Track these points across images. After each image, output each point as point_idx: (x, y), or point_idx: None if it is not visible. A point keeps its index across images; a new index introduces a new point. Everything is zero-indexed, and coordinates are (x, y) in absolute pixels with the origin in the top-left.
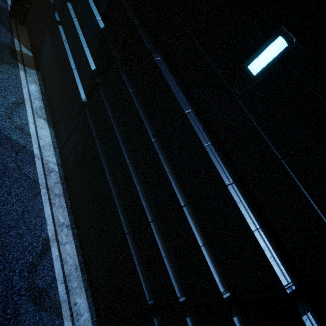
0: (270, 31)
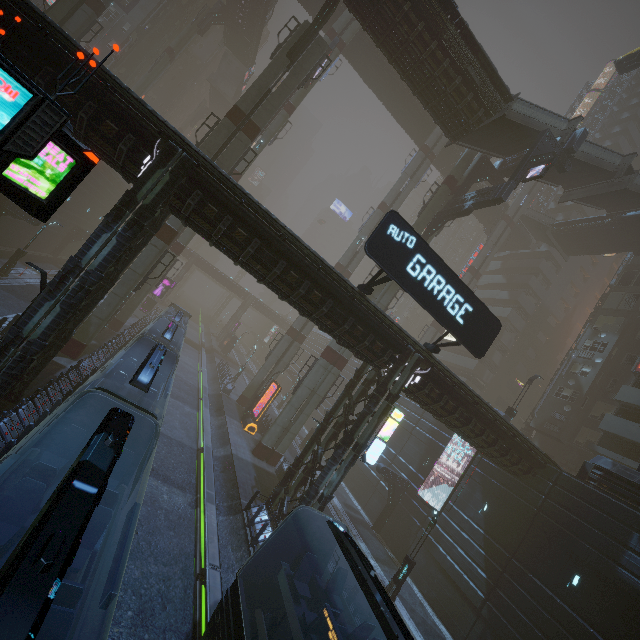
0: (571, 570)
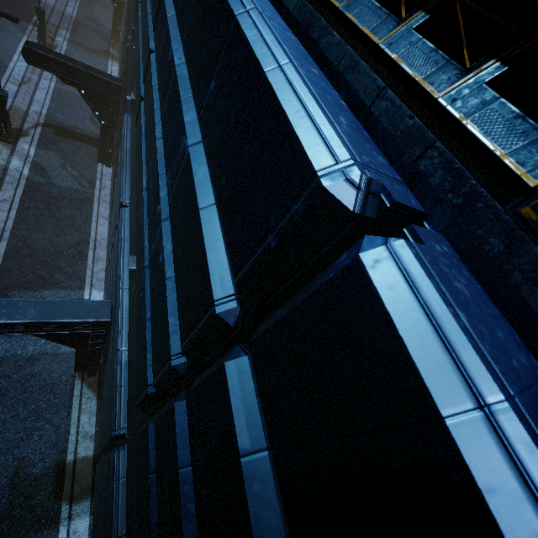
0: None
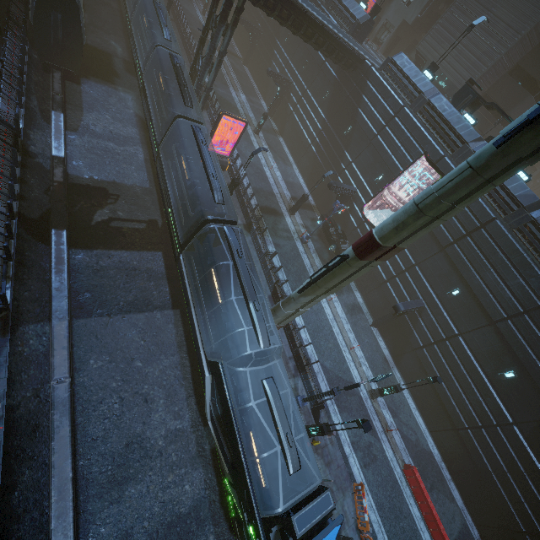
0: None
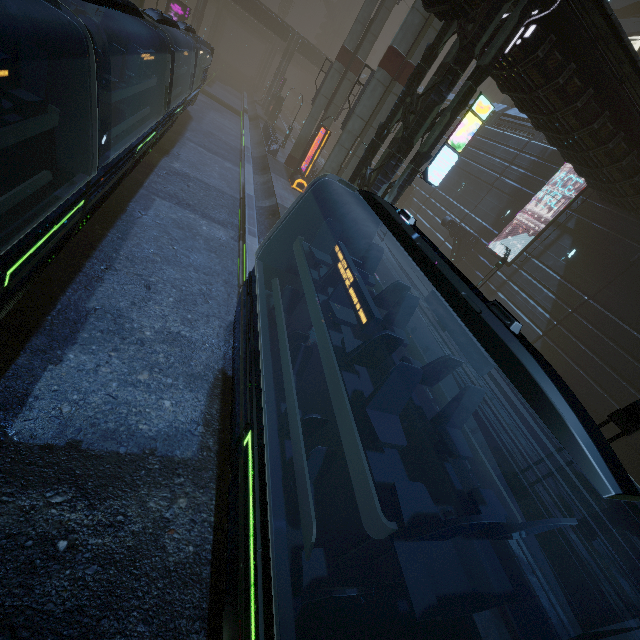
0: None
